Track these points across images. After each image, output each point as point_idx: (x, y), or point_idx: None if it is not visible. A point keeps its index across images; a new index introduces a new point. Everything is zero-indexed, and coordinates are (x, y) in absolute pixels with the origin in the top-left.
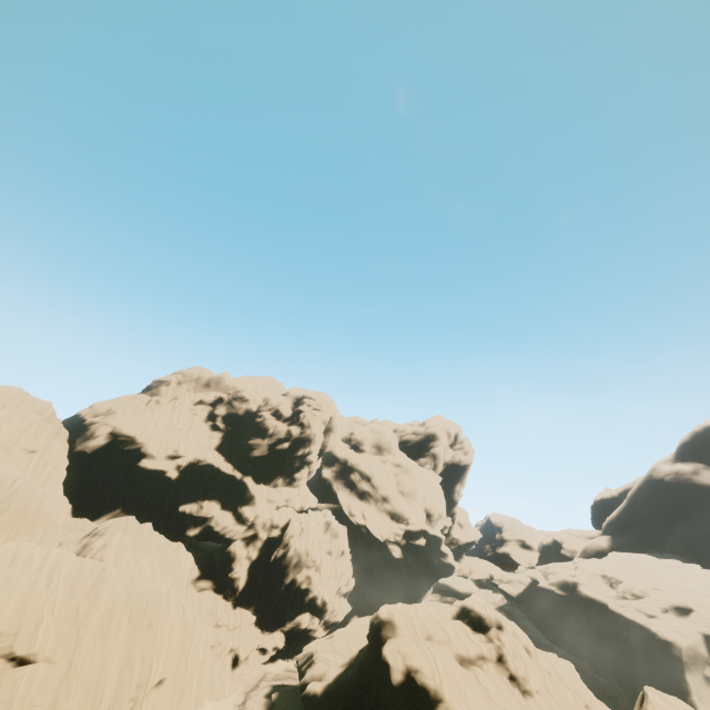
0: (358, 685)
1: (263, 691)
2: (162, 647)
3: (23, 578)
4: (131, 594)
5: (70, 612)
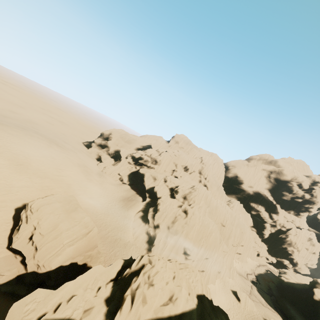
0: (300, 290)
1: (265, 268)
2: (244, 239)
3: (224, 210)
4: (239, 222)
5: (231, 221)
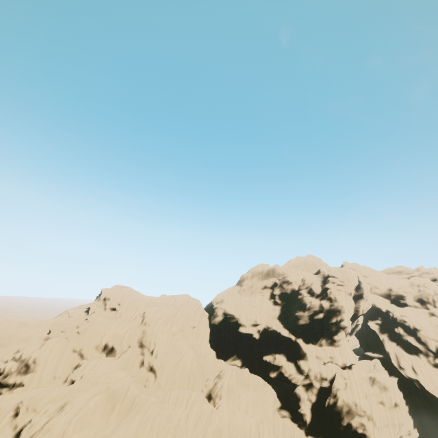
0: None
1: None
2: None
3: (176, 416)
4: (230, 424)
5: None
